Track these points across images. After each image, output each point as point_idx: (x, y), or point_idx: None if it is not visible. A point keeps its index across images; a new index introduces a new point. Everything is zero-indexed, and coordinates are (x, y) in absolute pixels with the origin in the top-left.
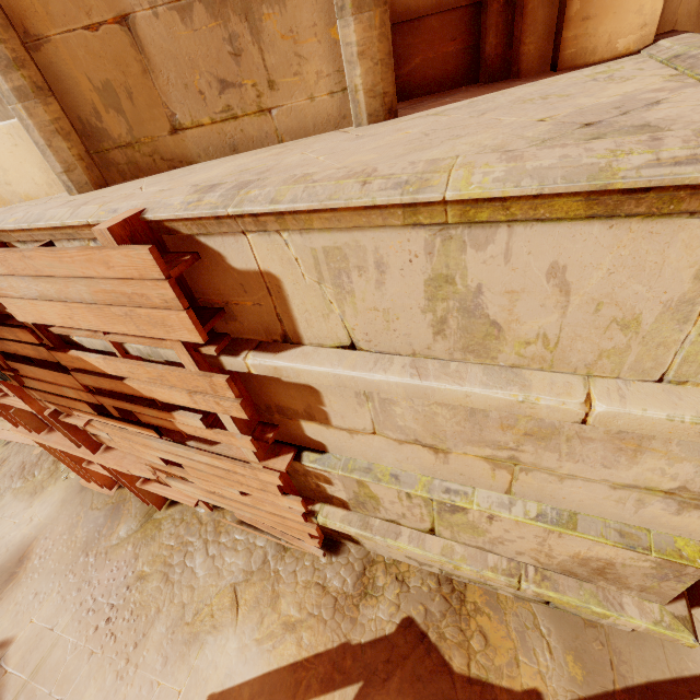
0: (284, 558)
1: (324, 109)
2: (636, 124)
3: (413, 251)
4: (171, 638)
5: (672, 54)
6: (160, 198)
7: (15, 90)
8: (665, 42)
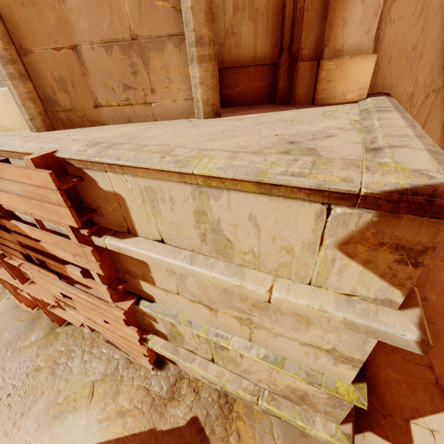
0: (129, 368)
1: (181, 107)
2: (310, 147)
3: (186, 195)
4: (45, 412)
5: (365, 107)
6: (67, 145)
7: (9, 74)
8: (369, 99)
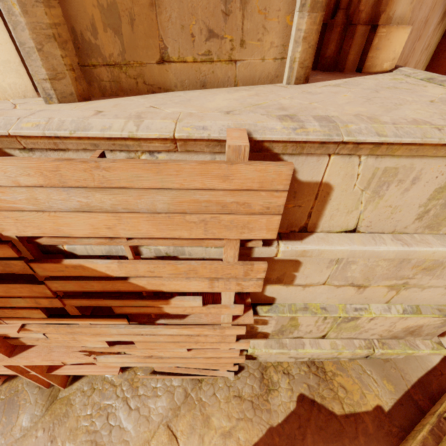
0: (202, 387)
1: (267, 69)
2: None
3: (443, 171)
4: None
5: (424, 77)
6: (250, 121)
7: None
8: (405, 69)
